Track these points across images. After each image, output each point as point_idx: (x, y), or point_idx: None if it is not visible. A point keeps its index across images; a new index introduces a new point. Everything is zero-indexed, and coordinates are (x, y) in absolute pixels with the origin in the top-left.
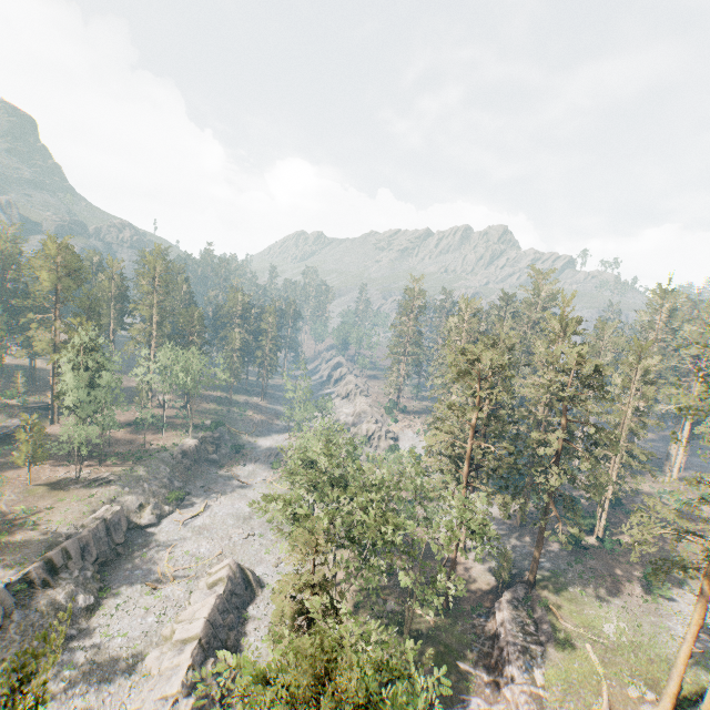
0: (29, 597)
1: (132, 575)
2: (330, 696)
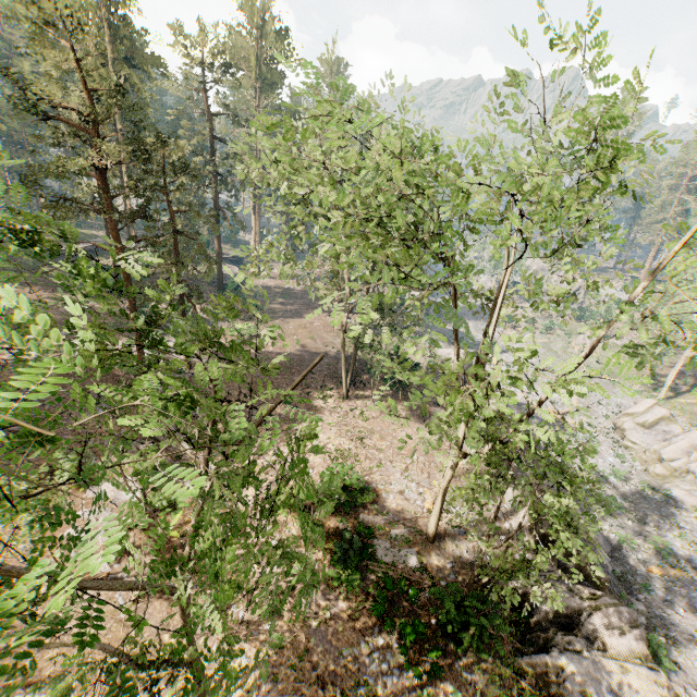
0: None
1: None
2: None
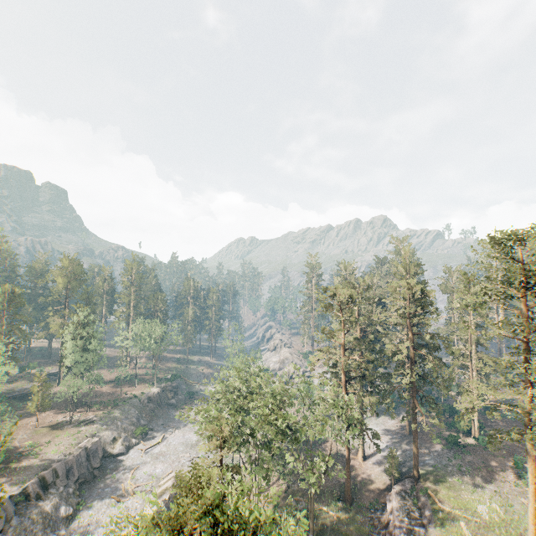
0: (25, 507)
1: (103, 491)
2: (192, 500)
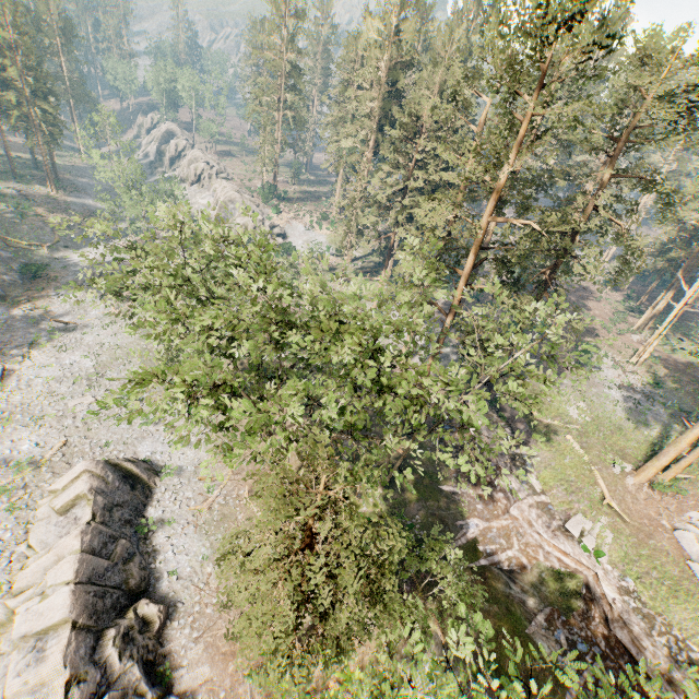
0: None
1: None
2: None
